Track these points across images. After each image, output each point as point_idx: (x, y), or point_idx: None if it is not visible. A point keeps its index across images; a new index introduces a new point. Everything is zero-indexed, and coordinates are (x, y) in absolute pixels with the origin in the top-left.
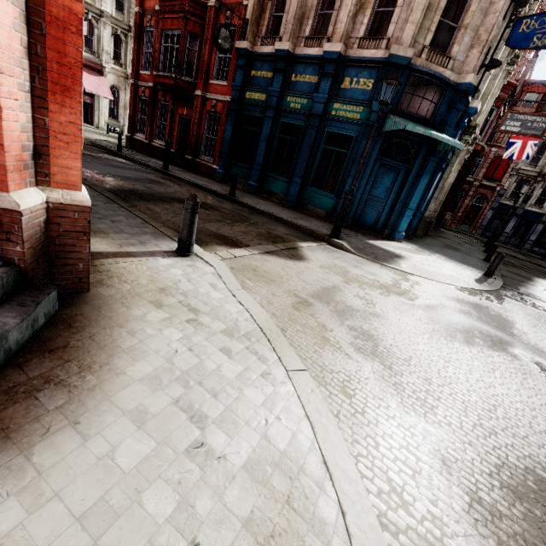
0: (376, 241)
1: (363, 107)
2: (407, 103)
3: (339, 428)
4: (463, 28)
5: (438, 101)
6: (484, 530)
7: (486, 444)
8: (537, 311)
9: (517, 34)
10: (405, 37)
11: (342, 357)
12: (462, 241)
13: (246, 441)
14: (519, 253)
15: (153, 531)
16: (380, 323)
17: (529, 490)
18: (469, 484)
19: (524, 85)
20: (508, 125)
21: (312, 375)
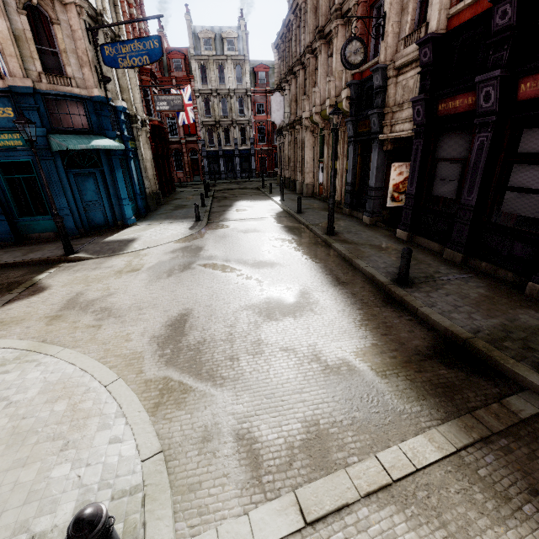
0: (113, 235)
1: (20, 134)
2: (62, 116)
3: (89, 356)
4: (64, 53)
5: (85, 112)
6: (153, 344)
7: (164, 317)
8: (222, 231)
9: (107, 57)
10: (14, 69)
11: (89, 329)
12: (192, 194)
13: (36, 388)
14: (234, 184)
15: (3, 427)
16: (114, 297)
17: (177, 321)
18: (151, 335)
19: (167, 53)
20: (160, 106)
21: (70, 348)
